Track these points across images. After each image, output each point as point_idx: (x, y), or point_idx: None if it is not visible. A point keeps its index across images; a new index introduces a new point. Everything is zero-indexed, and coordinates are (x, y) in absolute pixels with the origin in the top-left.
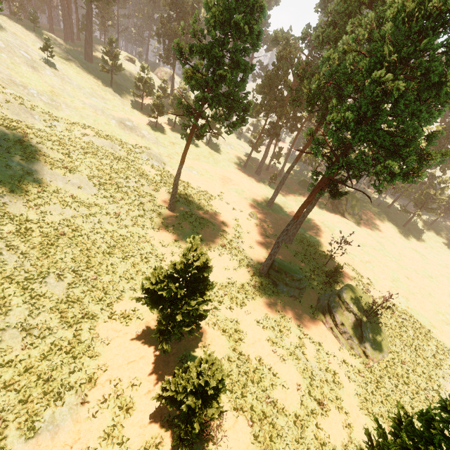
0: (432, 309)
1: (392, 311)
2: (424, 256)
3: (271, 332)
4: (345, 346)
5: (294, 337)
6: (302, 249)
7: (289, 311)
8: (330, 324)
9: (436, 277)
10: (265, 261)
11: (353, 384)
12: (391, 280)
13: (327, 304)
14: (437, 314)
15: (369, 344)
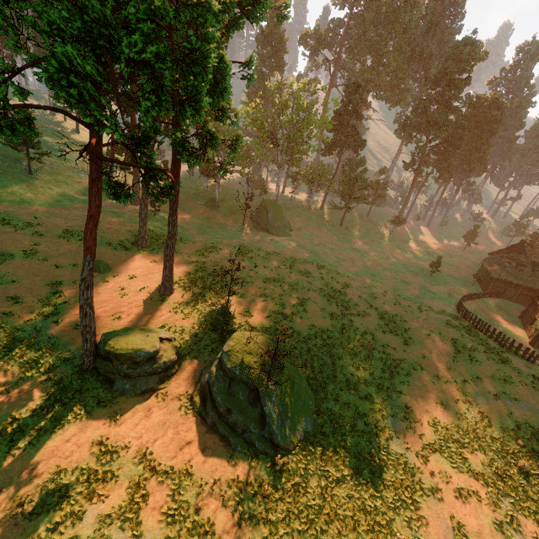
0: (376, 315)
1: (294, 356)
2: (365, 254)
3: (51, 516)
4: (240, 448)
5: (123, 490)
6: (191, 296)
7: (130, 428)
8: (213, 417)
9: (379, 273)
10: (82, 348)
11: (247, 527)
12: (325, 297)
13: (206, 381)
14: (382, 321)
15: (277, 425)
